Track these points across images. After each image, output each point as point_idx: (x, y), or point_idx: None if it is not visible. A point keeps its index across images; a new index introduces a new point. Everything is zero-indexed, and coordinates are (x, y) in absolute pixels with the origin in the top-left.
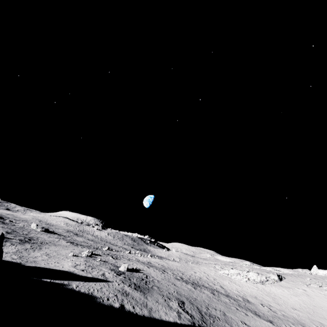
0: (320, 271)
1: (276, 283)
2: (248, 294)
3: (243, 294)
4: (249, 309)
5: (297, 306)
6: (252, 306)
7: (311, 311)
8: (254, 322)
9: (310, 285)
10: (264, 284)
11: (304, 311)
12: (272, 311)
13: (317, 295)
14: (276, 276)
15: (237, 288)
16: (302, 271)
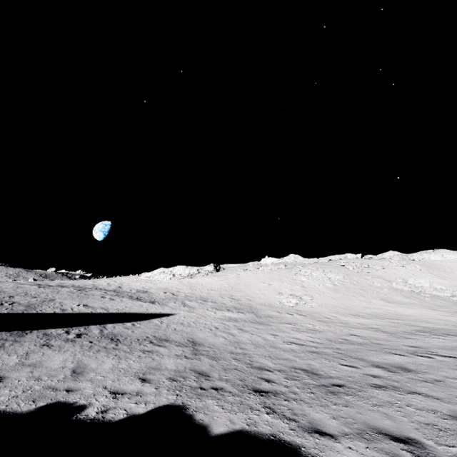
0: (268, 260)
1: (210, 274)
2: (158, 287)
3: (150, 288)
4: (131, 296)
5: (217, 287)
6: (143, 294)
7: (230, 288)
8: (114, 304)
9: (248, 270)
10: (194, 278)
11: (221, 290)
12: (172, 295)
13: (248, 276)
14: (212, 267)
15: (147, 285)
16: (252, 263)
